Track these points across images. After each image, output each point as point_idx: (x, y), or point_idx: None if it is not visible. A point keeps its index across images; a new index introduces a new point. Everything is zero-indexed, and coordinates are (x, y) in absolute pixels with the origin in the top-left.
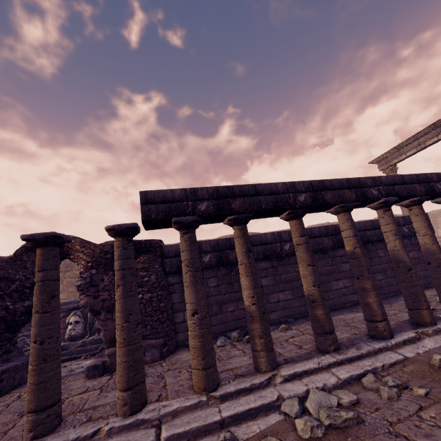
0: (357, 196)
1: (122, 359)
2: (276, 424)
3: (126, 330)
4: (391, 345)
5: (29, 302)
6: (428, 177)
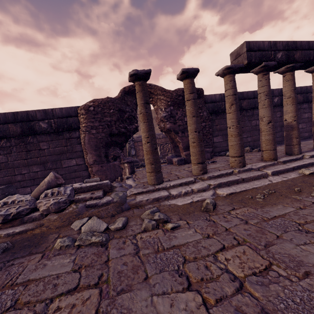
0: None
1: (237, 142)
2: None
3: (239, 128)
4: None
5: (134, 126)
6: None
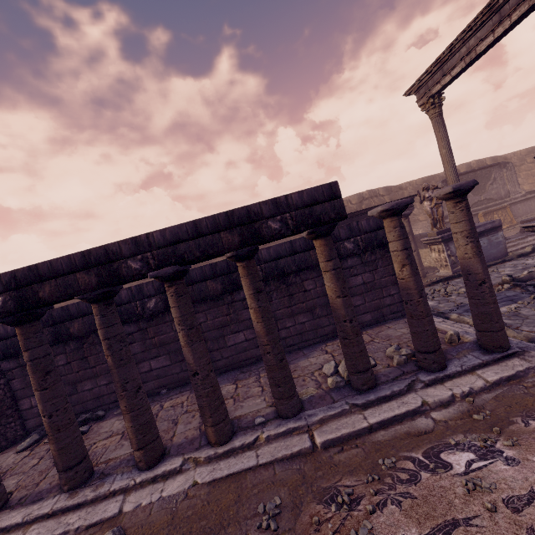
0: (101, 280)
1: None
2: None
3: None
4: (134, 484)
5: None
6: (253, 212)
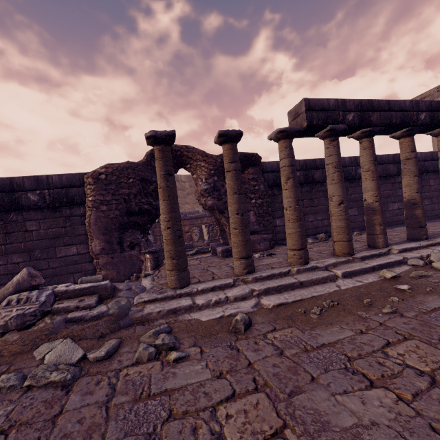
0: None
1: (296, 230)
2: (412, 269)
3: (298, 210)
4: None
5: None
6: None
